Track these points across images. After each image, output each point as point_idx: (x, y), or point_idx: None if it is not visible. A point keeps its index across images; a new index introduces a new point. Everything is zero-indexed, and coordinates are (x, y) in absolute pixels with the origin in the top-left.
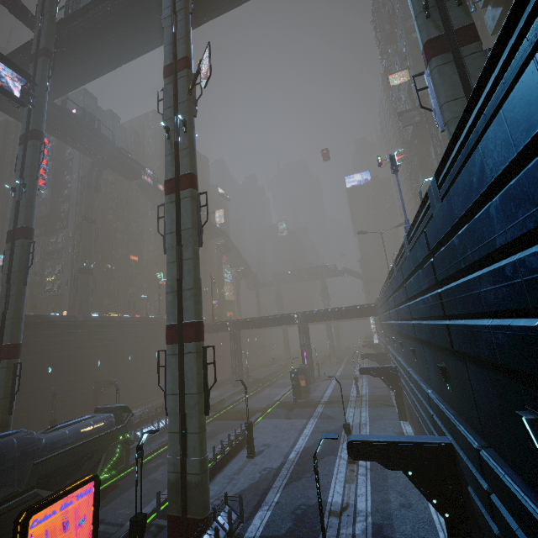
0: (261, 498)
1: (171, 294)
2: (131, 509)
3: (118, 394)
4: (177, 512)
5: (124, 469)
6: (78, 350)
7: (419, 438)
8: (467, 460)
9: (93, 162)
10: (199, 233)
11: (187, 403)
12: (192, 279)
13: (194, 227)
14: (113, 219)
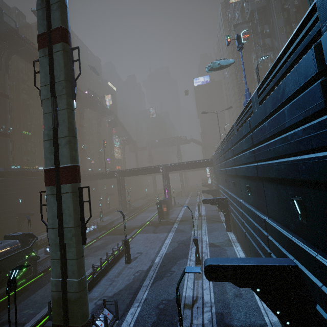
0: (134, 296)
1: (47, 142)
2: (34, 309)
3: (30, 223)
4: (60, 322)
5: (33, 277)
6: (1, 193)
7: (267, 261)
8: (325, 288)
9: (1, 47)
10: (72, 86)
11: (65, 235)
12: (67, 128)
13: (67, 80)
14: (26, 98)
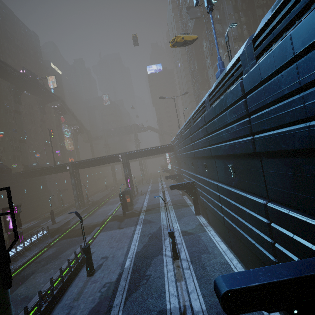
0: None
1: None
2: None
3: None
4: None
5: None
6: None
7: (303, 267)
8: None
9: None
10: None
11: None
12: None
13: None
14: None
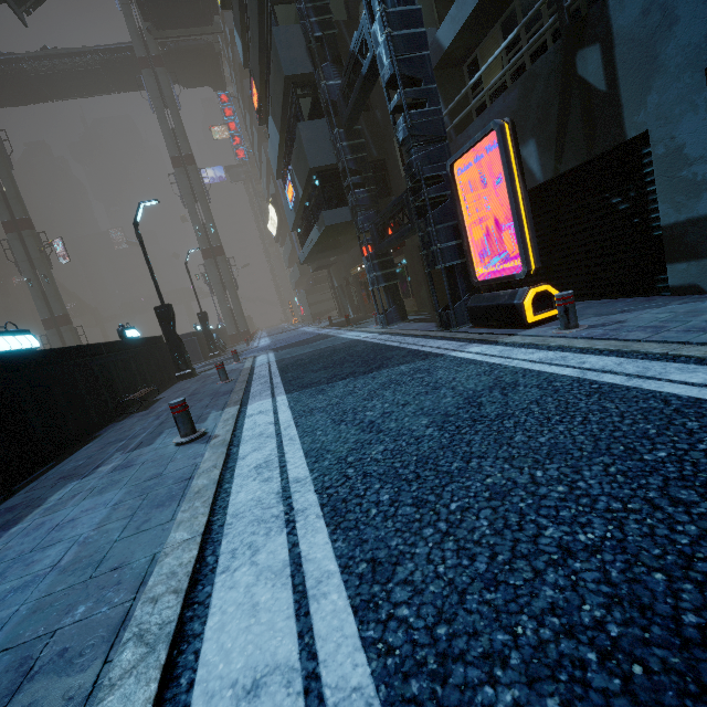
0: None
1: None
2: None
3: None
4: None
5: None
6: None
7: None
8: None
9: None
10: None
11: None
12: None
13: None
14: None
